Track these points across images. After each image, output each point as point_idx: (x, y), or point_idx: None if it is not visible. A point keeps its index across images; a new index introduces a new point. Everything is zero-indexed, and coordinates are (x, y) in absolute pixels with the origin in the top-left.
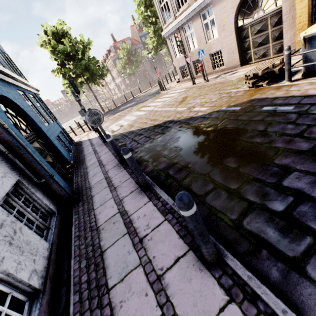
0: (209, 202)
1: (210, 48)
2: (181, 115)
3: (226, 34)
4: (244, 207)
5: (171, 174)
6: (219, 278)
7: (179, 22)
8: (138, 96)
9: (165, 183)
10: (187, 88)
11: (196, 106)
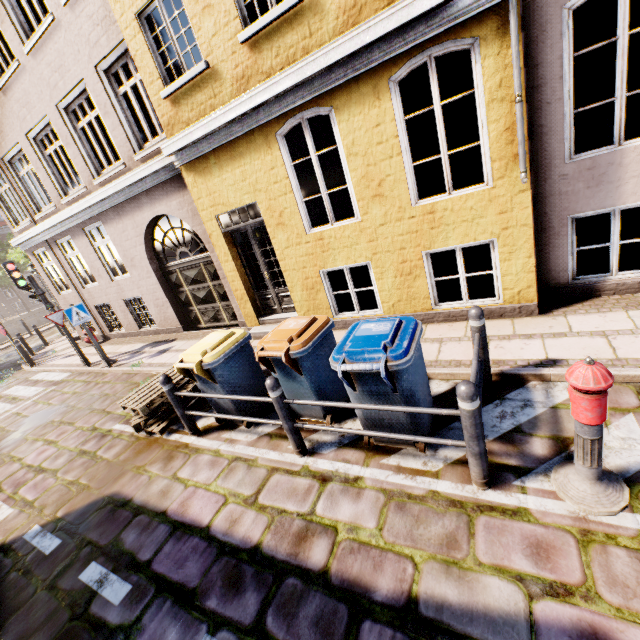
0: None
1: (121, 290)
2: None
3: (142, 274)
4: None
5: None
6: None
7: (47, 232)
8: None
9: None
10: (74, 372)
11: (6, 486)
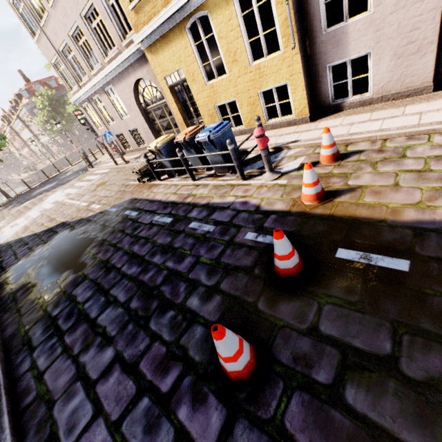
0: (24, 319)
1: (127, 125)
2: (77, 215)
3: (135, 114)
4: (40, 317)
5: (18, 296)
6: None
7: (87, 93)
8: (66, 170)
9: (6, 308)
10: (112, 168)
11: (96, 202)
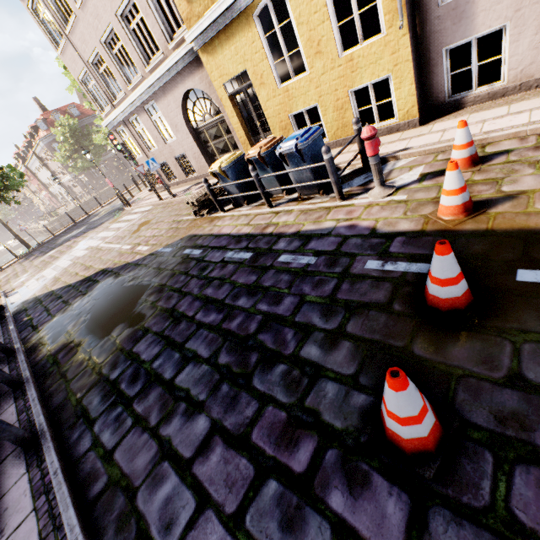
0: (73, 385)
1: (172, 150)
2: (120, 260)
3: (183, 136)
4: (95, 382)
5: (60, 358)
6: (29, 458)
7: (122, 114)
8: (96, 212)
9: (47, 374)
10: (155, 205)
11: (142, 243)
